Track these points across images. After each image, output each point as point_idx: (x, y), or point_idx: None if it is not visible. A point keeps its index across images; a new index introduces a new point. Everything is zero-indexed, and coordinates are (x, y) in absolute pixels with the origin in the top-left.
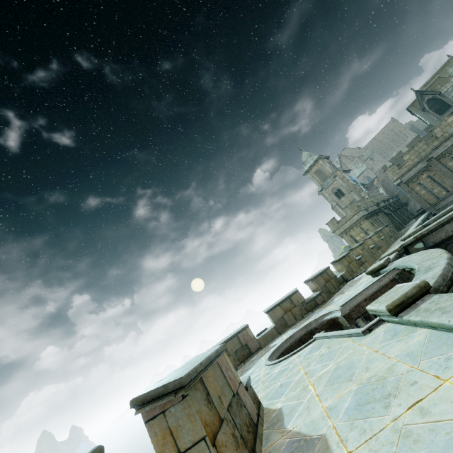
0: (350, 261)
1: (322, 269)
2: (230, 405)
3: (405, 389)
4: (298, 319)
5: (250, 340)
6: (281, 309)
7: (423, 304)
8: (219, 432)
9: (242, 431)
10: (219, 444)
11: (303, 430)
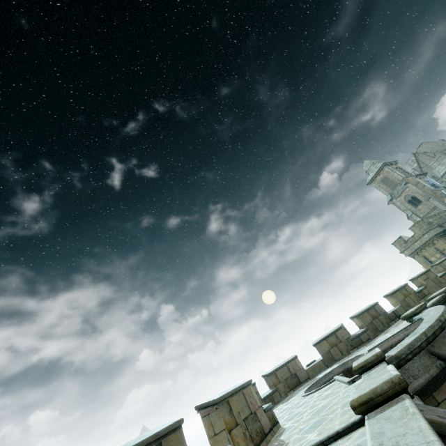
0: (406, 294)
1: (370, 304)
2: (246, 418)
3: (326, 423)
4: (344, 354)
5: (299, 370)
6: (327, 343)
7: (374, 369)
8: (234, 429)
9: (252, 433)
10: (232, 434)
11: (285, 439)
